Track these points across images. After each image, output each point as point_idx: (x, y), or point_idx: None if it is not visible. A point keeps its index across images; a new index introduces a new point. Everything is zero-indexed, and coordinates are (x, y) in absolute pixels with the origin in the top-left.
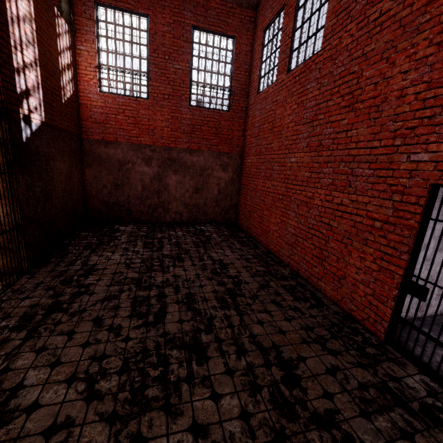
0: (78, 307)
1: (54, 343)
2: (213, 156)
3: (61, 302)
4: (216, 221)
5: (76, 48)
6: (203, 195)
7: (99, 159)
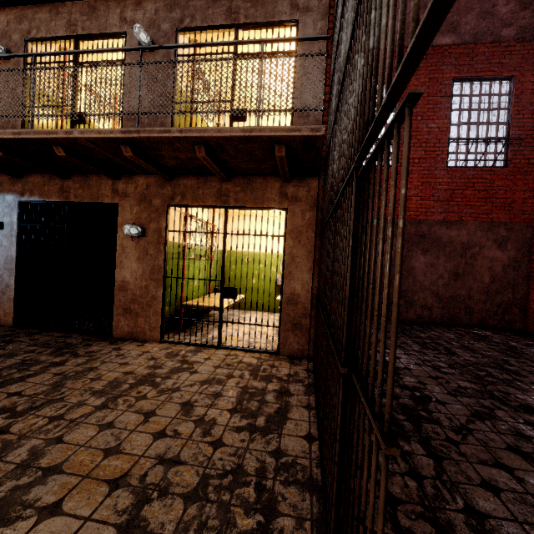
0: (449, 421)
1: (497, 479)
2: (482, 228)
3: (411, 407)
4: (487, 324)
5: None
6: (465, 283)
7: None
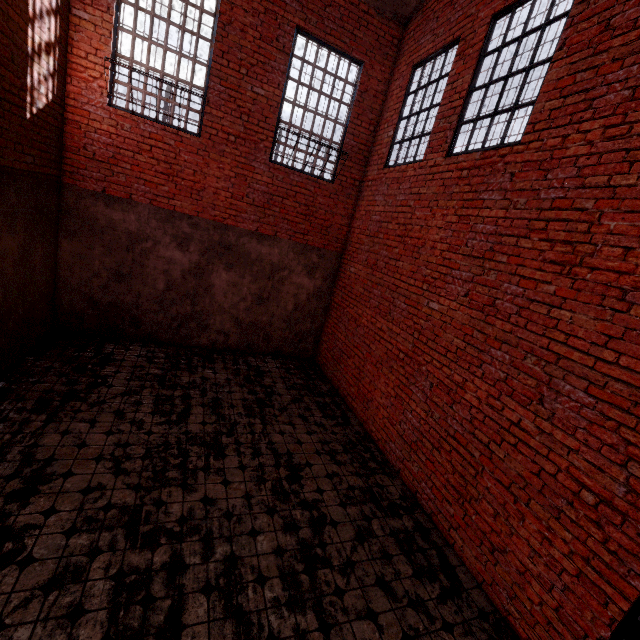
0: None
1: None
2: (296, 249)
3: None
4: (283, 352)
5: (71, 13)
6: (268, 309)
7: (91, 225)
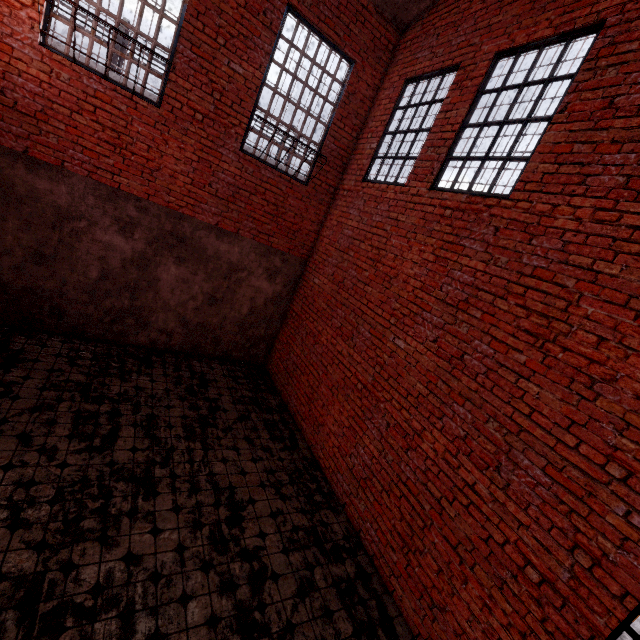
0: None
1: None
2: (258, 250)
3: None
4: (232, 357)
5: None
6: (221, 311)
7: (5, 191)
